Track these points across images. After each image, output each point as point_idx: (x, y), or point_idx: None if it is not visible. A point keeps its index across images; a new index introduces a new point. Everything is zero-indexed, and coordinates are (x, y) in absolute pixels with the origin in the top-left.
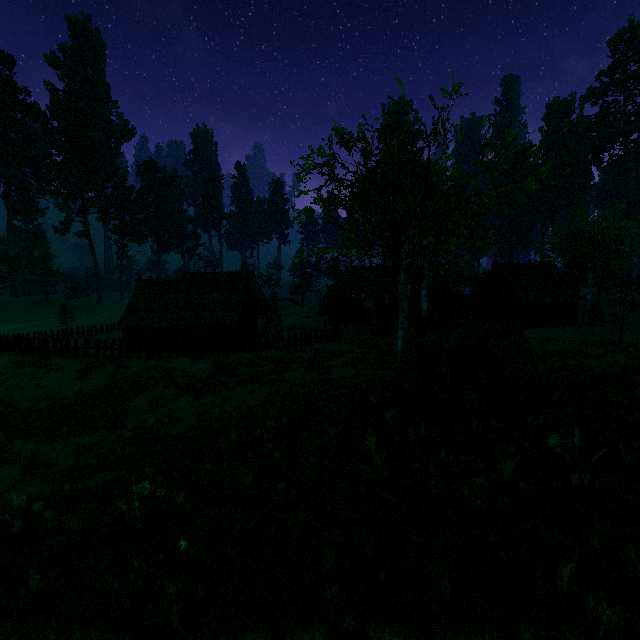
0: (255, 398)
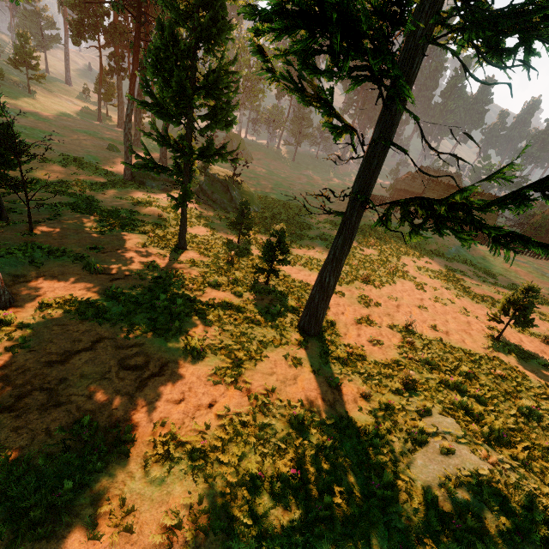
0: None
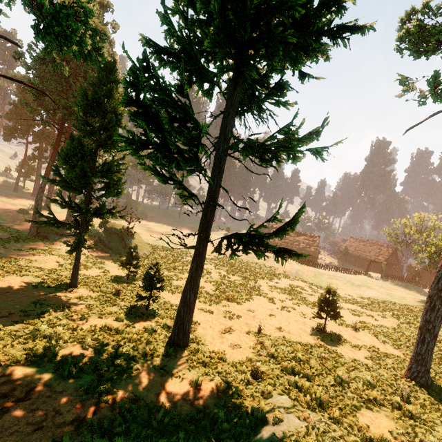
0: (375, 292)
